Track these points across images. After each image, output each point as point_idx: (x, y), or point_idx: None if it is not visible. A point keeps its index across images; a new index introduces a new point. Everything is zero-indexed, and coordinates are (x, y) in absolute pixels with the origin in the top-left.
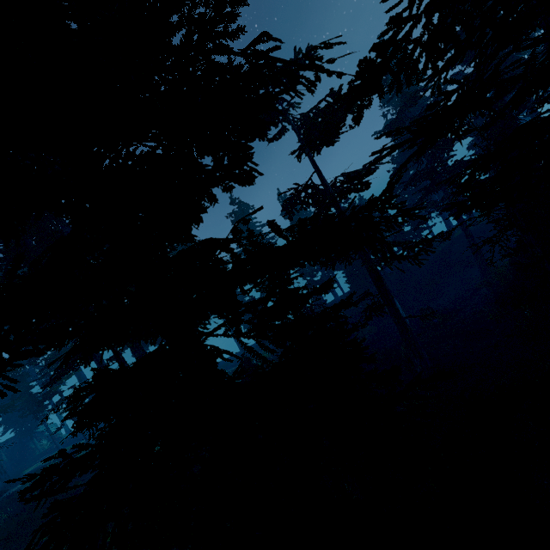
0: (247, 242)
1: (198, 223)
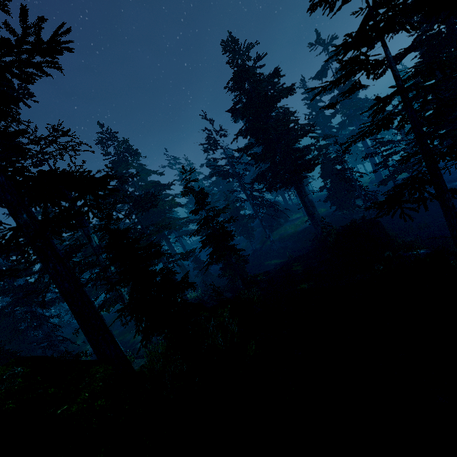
0: None
1: None
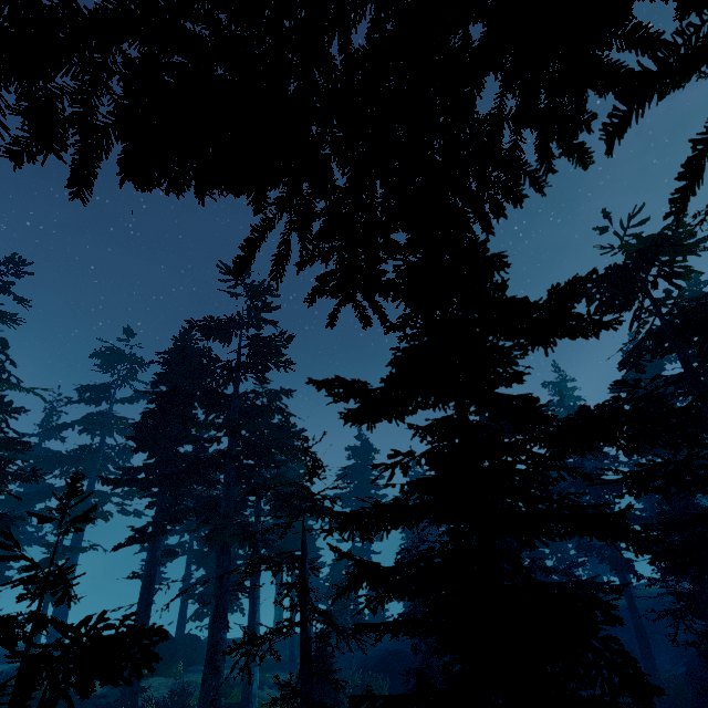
0: (355, 487)
1: (554, 485)
